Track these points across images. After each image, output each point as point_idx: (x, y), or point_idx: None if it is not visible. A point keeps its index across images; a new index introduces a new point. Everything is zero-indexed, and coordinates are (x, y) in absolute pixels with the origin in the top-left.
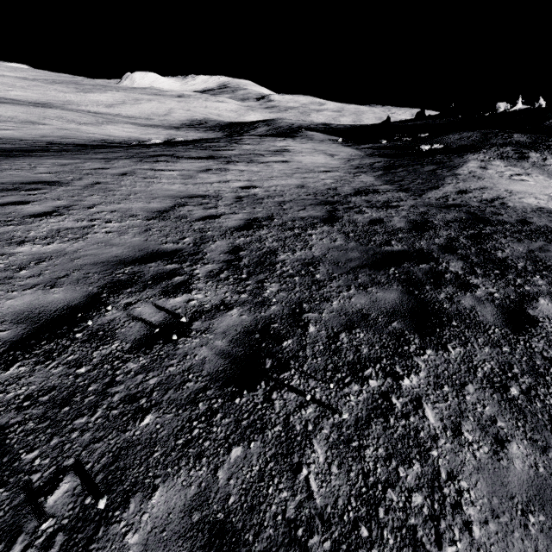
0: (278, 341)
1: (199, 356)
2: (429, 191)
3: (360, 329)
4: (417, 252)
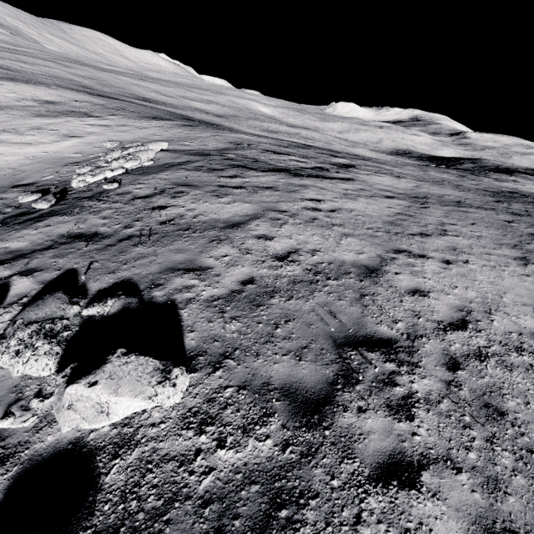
0: None
1: None
2: None
3: None
4: None
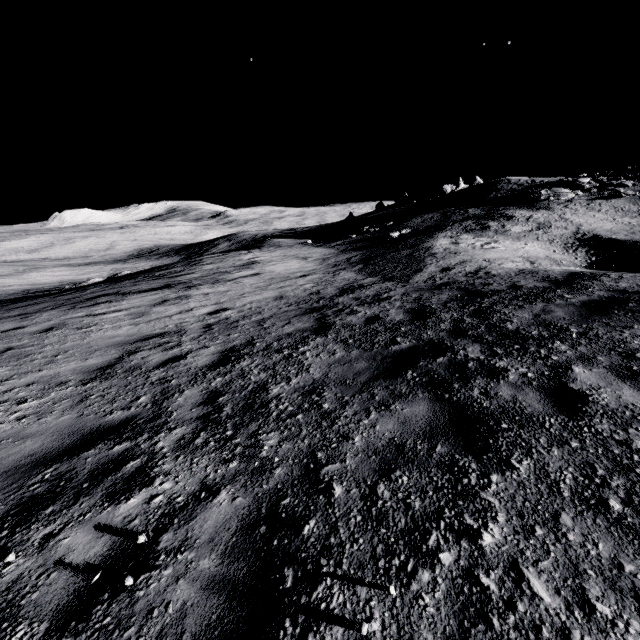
0: (295, 528)
1: (175, 604)
2: (414, 275)
3: (401, 470)
4: (428, 344)
